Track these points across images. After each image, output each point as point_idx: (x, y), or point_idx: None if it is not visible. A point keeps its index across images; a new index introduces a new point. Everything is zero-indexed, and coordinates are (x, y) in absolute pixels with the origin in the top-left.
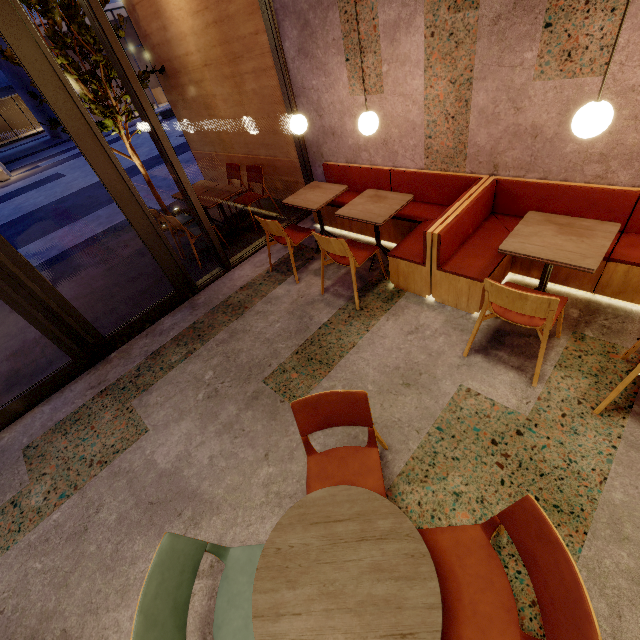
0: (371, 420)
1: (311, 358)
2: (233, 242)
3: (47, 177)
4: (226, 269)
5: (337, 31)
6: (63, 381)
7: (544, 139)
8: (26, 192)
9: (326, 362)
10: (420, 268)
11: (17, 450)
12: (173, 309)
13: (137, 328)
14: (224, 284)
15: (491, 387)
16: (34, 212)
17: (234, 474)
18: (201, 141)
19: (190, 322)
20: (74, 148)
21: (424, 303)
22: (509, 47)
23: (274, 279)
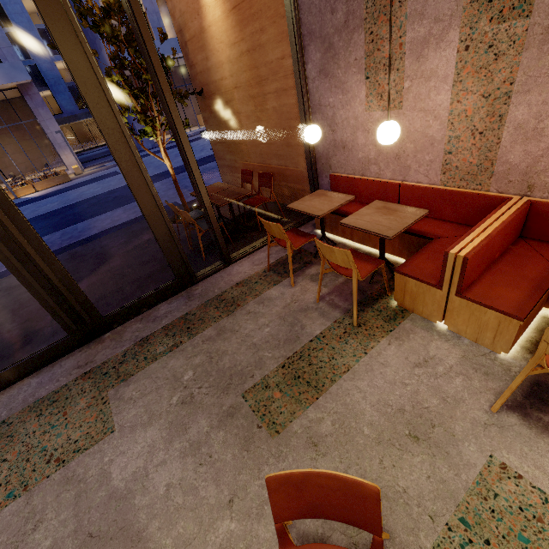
0: (380, 528)
1: (298, 376)
2: (237, 238)
3: (108, 174)
4: (226, 263)
5: (360, 51)
6: (56, 355)
7: None
8: (90, 183)
9: (315, 384)
10: (433, 290)
11: None
12: (171, 296)
13: (134, 311)
14: (222, 278)
15: (538, 469)
16: (90, 199)
17: (189, 519)
18: (224, 151)
19: (183, 312)
20: None
21: (434, 330)
22: None
23: (270, 279)
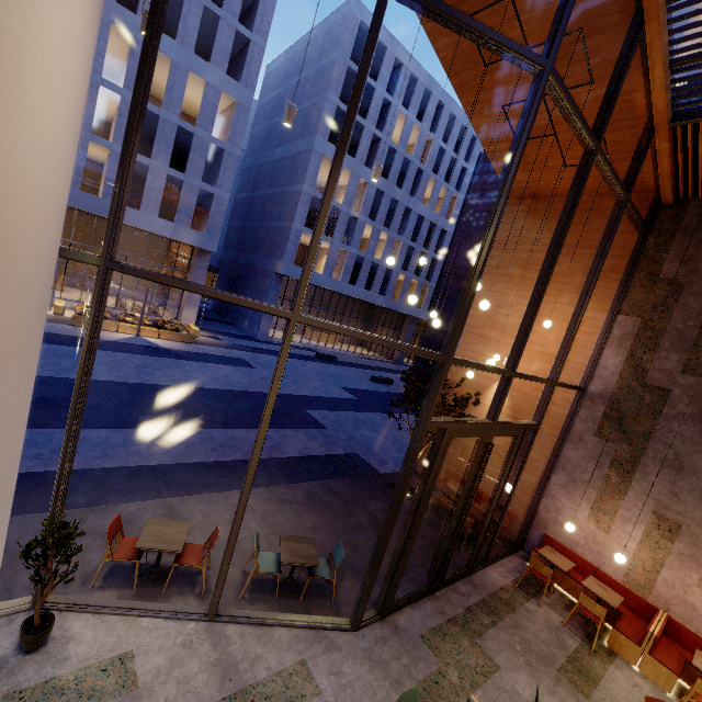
0: None
1: (580, 670)
2: (471, 542)
3: (237, 358)
4: (483, 566)
5: (592, 496)
6: (418, 597)
7: (698, 613)
8: (226, 364)
9: (591, 678)
10: (635, 646)
11: (416, 635)
12: (460, 578)
13: (447, 582)
14: (486, 577)
15: None
16: (249, 394)
17: None
18: None
19: (480, 597)
20: (244, 338)
21: (632, 669)
22: (685, 566)
23: (521, 594)
